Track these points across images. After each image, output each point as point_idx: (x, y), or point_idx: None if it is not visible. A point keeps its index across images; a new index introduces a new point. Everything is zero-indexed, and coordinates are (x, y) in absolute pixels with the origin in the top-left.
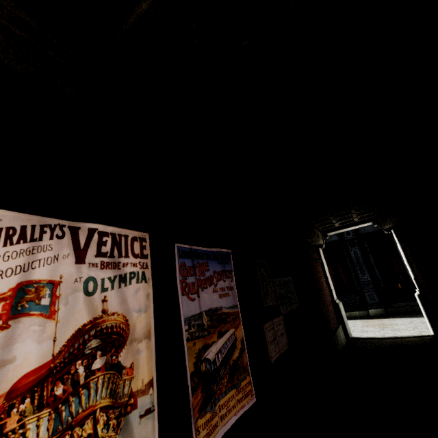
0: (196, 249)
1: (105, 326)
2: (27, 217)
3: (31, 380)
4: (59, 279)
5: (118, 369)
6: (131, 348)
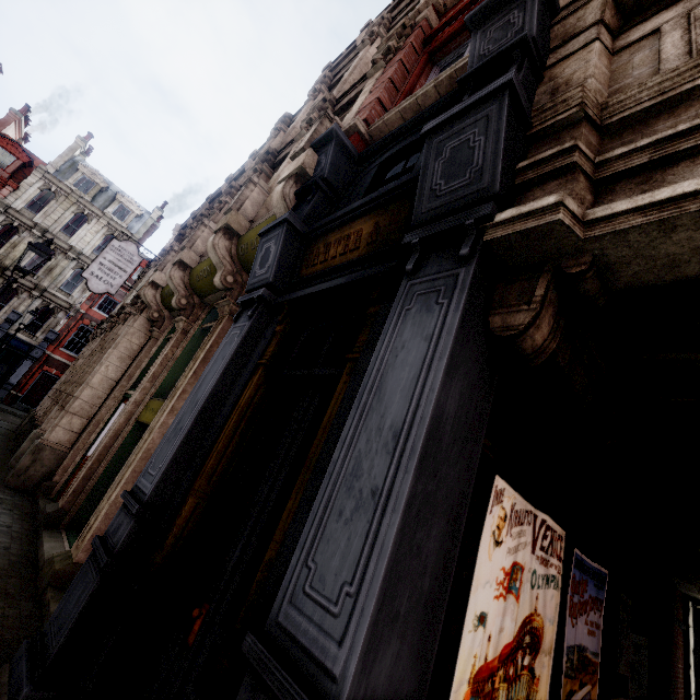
0: (583, 559)
1: (533, 625)
2: (522, 502)
3: (505, 652)
4: (524, 565)
5: (532, 675)
6: (541, 659)
